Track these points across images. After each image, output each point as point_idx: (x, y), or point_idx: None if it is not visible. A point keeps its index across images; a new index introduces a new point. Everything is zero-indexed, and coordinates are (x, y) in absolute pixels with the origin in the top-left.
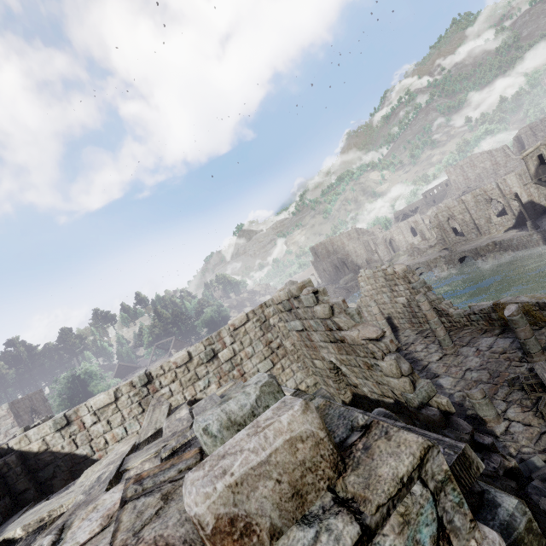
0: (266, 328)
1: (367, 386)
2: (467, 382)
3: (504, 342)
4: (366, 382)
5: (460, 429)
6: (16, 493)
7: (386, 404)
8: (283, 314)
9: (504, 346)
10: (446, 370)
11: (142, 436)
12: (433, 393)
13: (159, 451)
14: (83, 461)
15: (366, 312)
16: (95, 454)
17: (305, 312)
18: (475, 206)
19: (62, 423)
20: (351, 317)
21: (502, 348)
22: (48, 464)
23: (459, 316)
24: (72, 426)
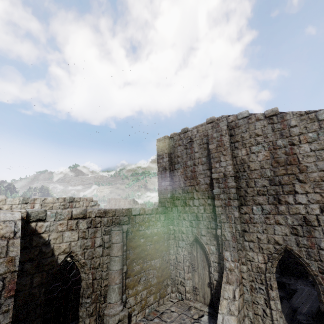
0: None
1: None
2: None
3: None
4: None
5: None
6: None
7: None
8: None
9: None
10: None
11: None
12: None
13: None
14: None
15: None
16: None
17: None
18: None
19: None
20: None
21: None
22: None
23: None
24: None
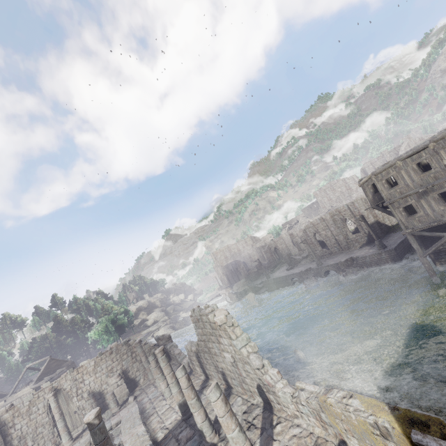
0: None
1: None
2: None
3: None
4: None
5: None
6: None
7: None
8: None
9: None
10: None
11: None
12: None
13: None
14: None
15: (204, 359)
16: None
17: None
18: (334, 224)
19: None
20: None
21: None
22: None
23: (286, 400)
24: None
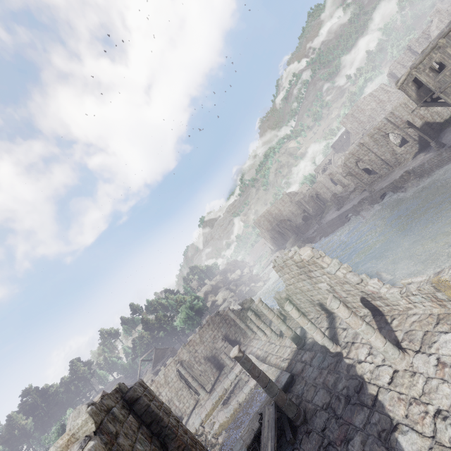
0: None
1: None
2: None
3: None
4: None
5: None
6: None
7: None
8: None
9: None
10: (405, 412)
11: None
12: None
13: None
14: None
15: (297, 300)
16: None
17: None
18: (376, 145)
19: None
20: None
21: None
22: None
23: (395, 298)
24: None
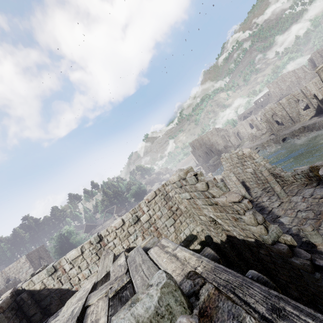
0: (168, 199)
1: (235, 231)
2: (299, 219)
3: (320, 191)
4: (235, 229)
5: (302, 257)
6: (29, 316)
7: (249, 242)
8: (177, 189)
9: (321, 194)
10: (284, 212)
11: (99, 277)
12: (281, 234)
13: (107, 292)
14: (66, 292)
15: (228, 180)
16: (73, 287)
17: (191, 187)
18: (288, 106)
19: (52, 271)
20: (220, 189)
21: (319, 195)
22: (46, 296)
23: (288, 176)
24: (58, 272)
